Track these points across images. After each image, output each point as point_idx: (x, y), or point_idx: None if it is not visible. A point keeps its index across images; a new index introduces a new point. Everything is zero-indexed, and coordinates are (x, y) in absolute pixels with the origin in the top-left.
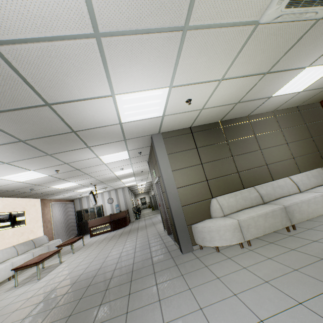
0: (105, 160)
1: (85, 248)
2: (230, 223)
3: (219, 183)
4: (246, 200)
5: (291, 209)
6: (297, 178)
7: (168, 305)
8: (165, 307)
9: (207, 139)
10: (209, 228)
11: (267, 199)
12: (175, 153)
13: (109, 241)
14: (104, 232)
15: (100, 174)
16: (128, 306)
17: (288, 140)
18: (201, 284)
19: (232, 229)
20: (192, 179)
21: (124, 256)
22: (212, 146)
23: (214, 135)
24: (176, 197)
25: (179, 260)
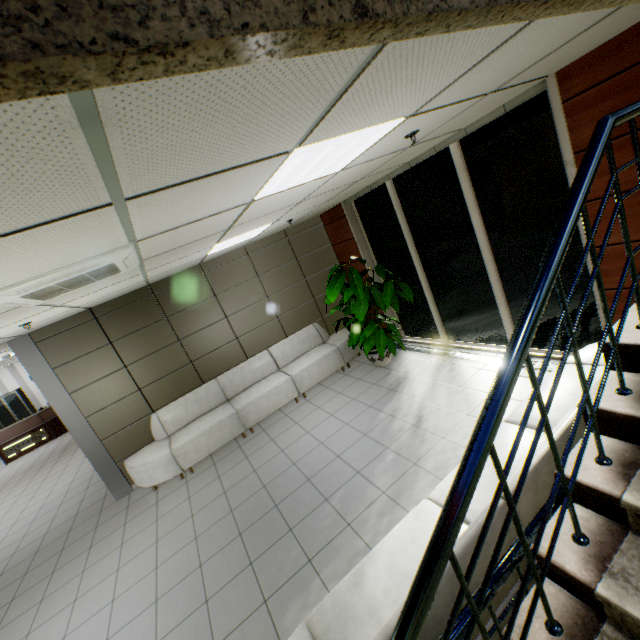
0: None
1: None
2: (161, 458)
3: (162, 387)
4: (202, 404)
5: (246, 412)
6: (278, 350)
7: (47, 605)
8: (43, 609)
9: (129, 323)
10: (136, 468)
11: (233, 393)
12: (71, 362)
13: (36, 476)
14: (37, 446)
15: None
16: (2, 621)
17: (270, 290)
18: (99, 561)
19: (164, 464)
20: (112, 395)
21: (43, 516)
22: (141, 331)
23: (142, 311)
24: (88, 432)
25: (106, 515)
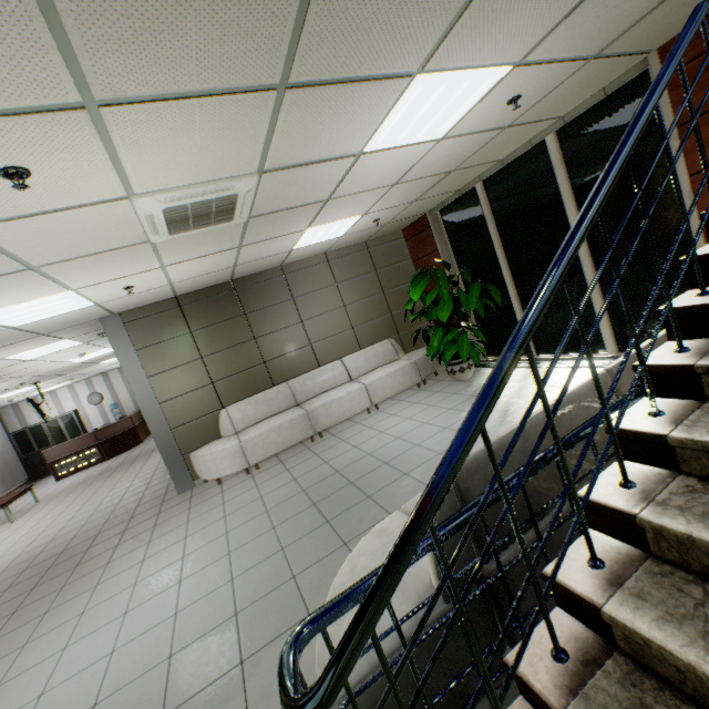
0: (24, 357)
1: (38, 508)
2: (229, 448)
3: (234, 384)
4: (271, 405)
5: (316, 414)
6: (351, 361)
7: (115, 566)
8: (110, 568)
9: (209, 315)
10: (204, 457)
11: (303, 398)
12: (152, 346)
13: (90, 487)
14: (88, 467)
15: (34, 370)
16: (69, 579)
17: (347, 300)
18: (165, 534)
19: (232, 454)
20: (186, 385)
21: (101, 511)
22: (220, 325)
23: (223, 305)
24: (160, 418)
25: (168, 505)
